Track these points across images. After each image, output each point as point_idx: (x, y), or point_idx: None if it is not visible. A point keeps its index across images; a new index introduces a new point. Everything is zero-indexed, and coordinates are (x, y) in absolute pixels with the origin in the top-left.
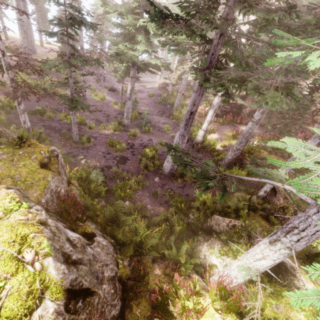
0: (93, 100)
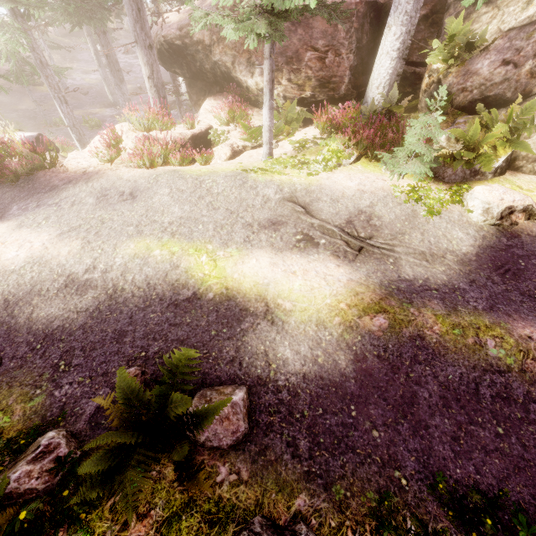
0: (79, 83)
